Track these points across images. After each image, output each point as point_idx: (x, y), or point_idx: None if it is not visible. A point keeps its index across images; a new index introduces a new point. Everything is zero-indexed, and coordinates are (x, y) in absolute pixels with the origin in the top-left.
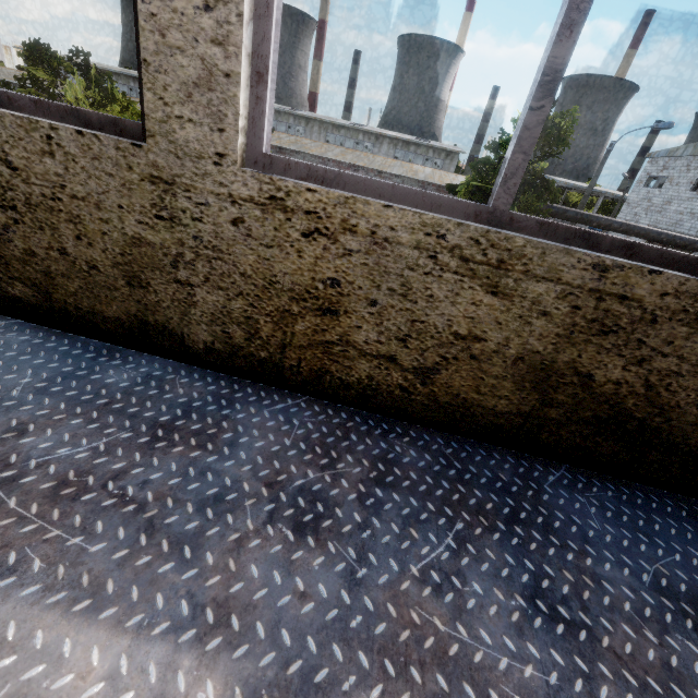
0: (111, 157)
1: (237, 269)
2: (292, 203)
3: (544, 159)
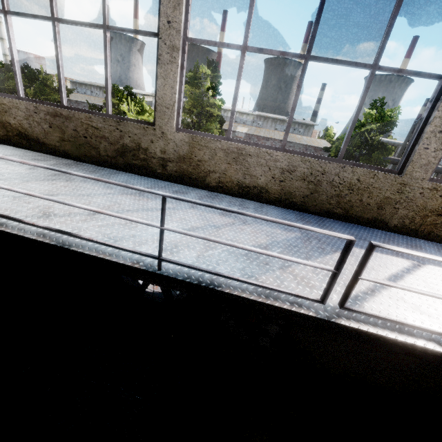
0: (391, 179)
1: (415, 204)
2: (439, 189)
3: (383, 133)
